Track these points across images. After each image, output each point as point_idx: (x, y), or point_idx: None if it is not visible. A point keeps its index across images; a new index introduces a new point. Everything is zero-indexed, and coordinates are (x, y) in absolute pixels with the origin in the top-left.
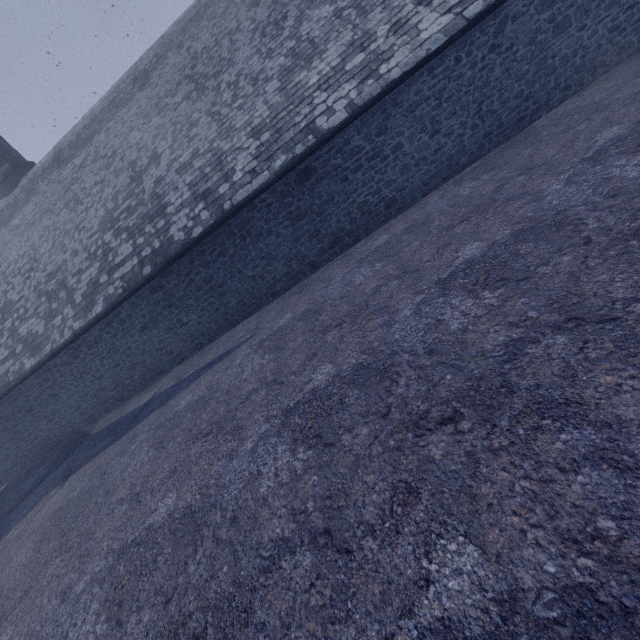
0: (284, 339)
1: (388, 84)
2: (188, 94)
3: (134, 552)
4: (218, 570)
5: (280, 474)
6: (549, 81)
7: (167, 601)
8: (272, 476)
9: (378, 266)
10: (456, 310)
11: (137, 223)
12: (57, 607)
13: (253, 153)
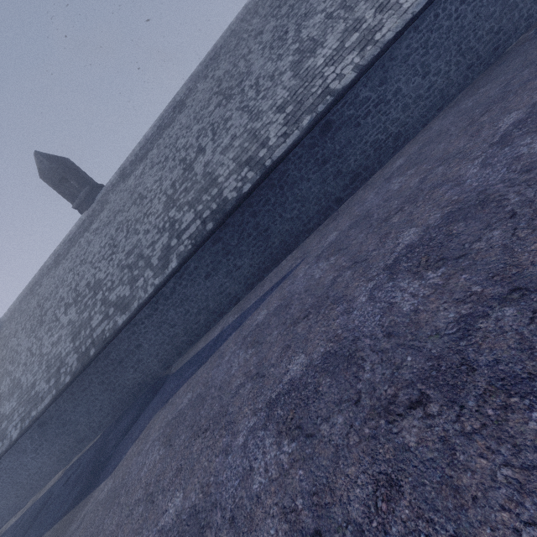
0: (343, 243)
1: (385, 44)
2: (219, 103)
3: (286, 398)
4: (401, 362)
5: (418, 293)
6: (513, 15)
7: (356, 402)
8: (410, 298)
9: (411, 172)
10: (531, 144)
11: (195, 196)
12: (223, 460)
13: (282, 122)
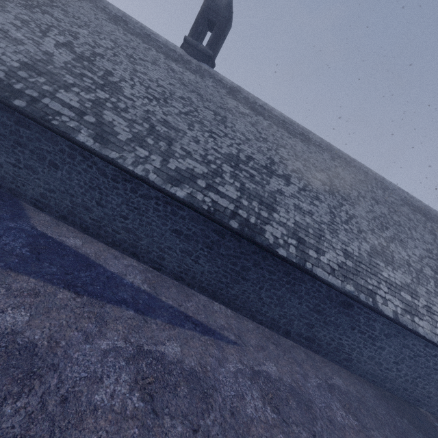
0: (283, 406)
1: (416, 331)
2: (324, 182)
3: None
4: None
5: None
6: None
7: None
8: None
9: (353, 421)
10: None
11: (251, 191)
12: None
13: (339, 261)
